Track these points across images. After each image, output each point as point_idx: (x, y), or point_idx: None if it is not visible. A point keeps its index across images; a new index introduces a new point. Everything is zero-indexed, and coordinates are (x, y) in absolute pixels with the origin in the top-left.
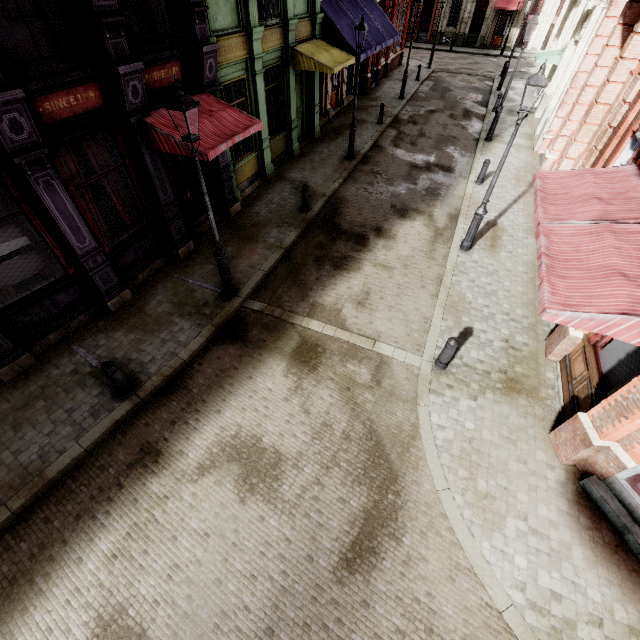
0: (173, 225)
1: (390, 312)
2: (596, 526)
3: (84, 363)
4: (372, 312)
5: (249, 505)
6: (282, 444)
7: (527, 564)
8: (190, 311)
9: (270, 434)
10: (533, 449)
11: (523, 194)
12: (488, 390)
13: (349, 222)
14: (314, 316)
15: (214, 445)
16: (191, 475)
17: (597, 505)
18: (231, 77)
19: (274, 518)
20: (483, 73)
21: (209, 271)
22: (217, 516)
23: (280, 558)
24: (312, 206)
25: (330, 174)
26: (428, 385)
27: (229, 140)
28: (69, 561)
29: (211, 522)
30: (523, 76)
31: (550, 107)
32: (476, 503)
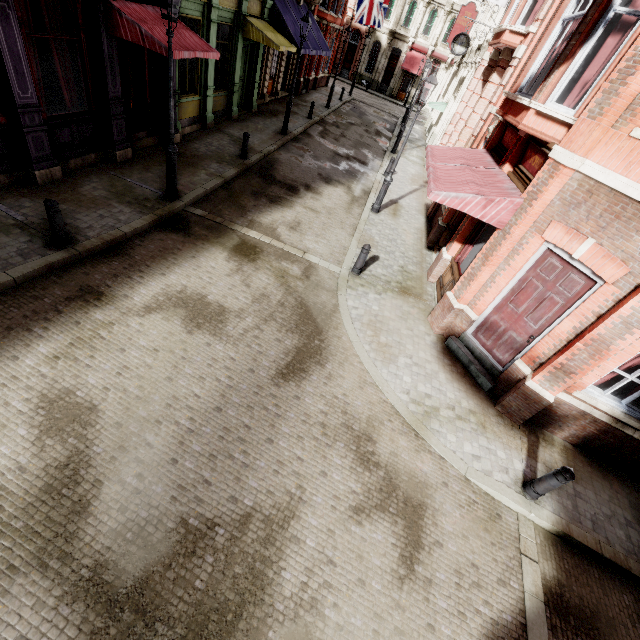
0: (116, 123)
1: (317, 238)
2: (453, 364)
3: (6, 216)
4: (302, 235)
5: (196, 335)
6: (226, 302)
7: (411, 380)
8: (130, 201)
9: (214, 295)
10: (417, 324)
11: (416, 190)
12: (389, 291)
13: (283, 176)
14: (253, 228)
15: (160, 295)
16: (137, 312)
17: (455, 354)
18: (189, 13)
19: (220, 345)
20: (391, 112)
21: (149, 177)
22: (166, 339)
23: (226, 369)
24: (250, 157)
25: (266, 140)
26: (346, 282)
27: (192, 51)
28: (2, 358)
29: (160, 343)
30: (419, 123)
31: (437, 139)
32: (379, 349)
